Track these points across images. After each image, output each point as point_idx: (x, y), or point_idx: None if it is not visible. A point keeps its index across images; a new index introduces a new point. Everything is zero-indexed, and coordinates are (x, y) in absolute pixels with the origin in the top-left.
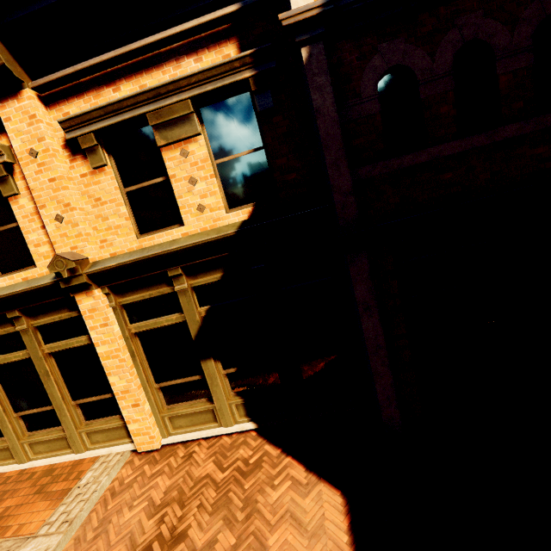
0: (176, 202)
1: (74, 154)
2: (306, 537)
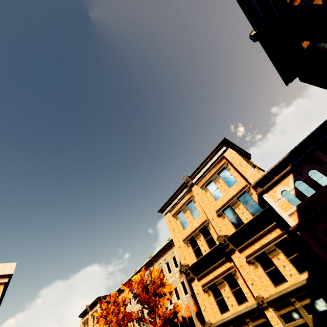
0: (282, 273)
1: (249, 264)
2: None
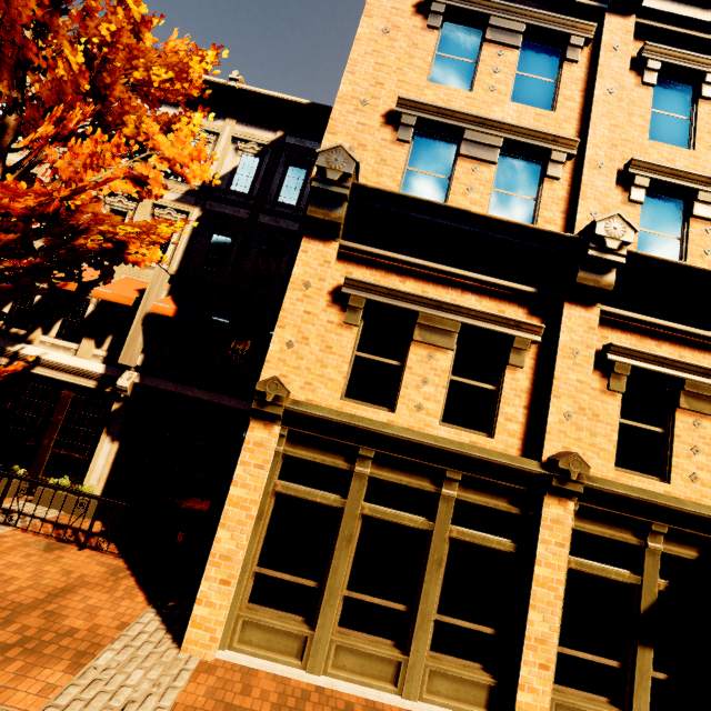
0: (664, 457)
1: (594, 368)
2: None
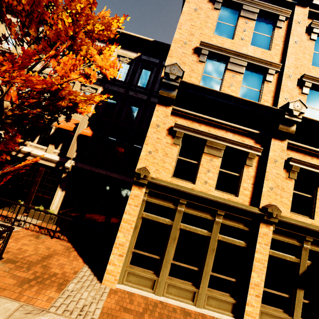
0: (312, 208)
1: (283, 167)
2: None
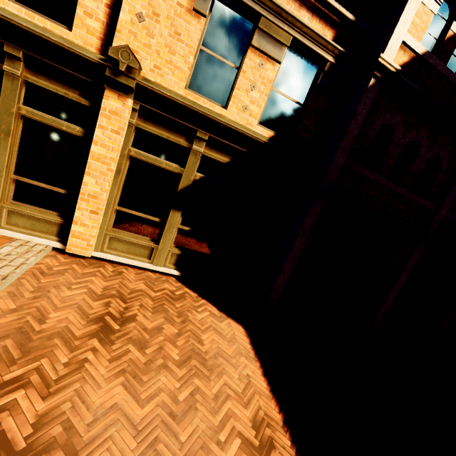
0: (231, 90)
1: None
2: (226, 341)
